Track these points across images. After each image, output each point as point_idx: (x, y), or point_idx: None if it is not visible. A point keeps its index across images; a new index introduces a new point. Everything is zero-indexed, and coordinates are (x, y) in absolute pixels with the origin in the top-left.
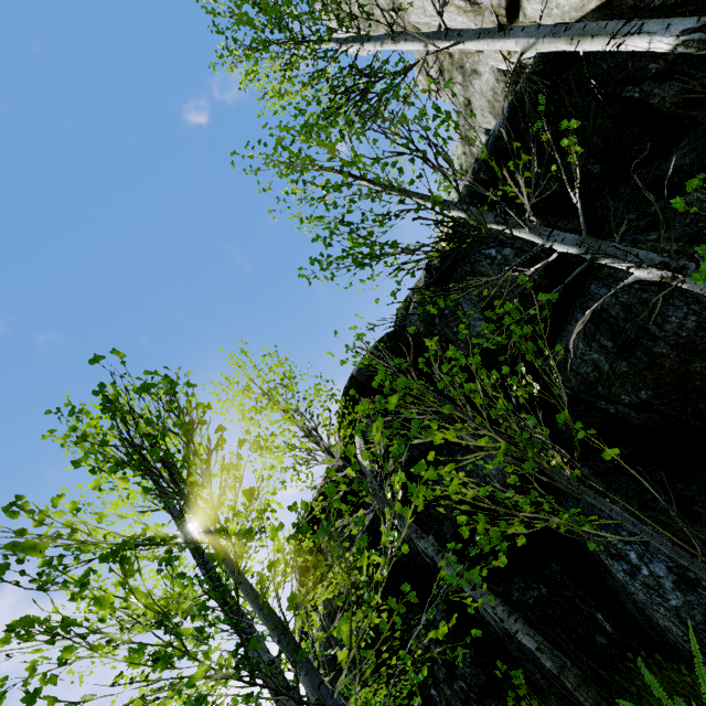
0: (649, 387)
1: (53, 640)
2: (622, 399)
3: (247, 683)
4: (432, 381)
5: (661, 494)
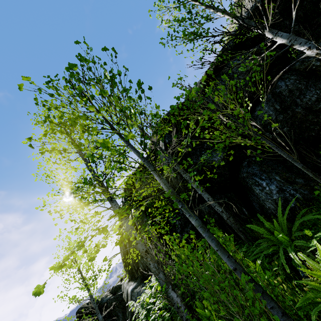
0: (288, 126)
1: (87, 101)
2: (276, 131)
3: (143, 149)
4: (197, 124)
5: (281, 165)
